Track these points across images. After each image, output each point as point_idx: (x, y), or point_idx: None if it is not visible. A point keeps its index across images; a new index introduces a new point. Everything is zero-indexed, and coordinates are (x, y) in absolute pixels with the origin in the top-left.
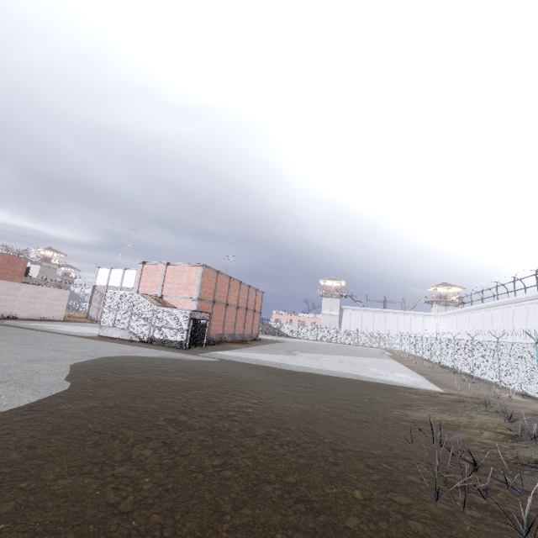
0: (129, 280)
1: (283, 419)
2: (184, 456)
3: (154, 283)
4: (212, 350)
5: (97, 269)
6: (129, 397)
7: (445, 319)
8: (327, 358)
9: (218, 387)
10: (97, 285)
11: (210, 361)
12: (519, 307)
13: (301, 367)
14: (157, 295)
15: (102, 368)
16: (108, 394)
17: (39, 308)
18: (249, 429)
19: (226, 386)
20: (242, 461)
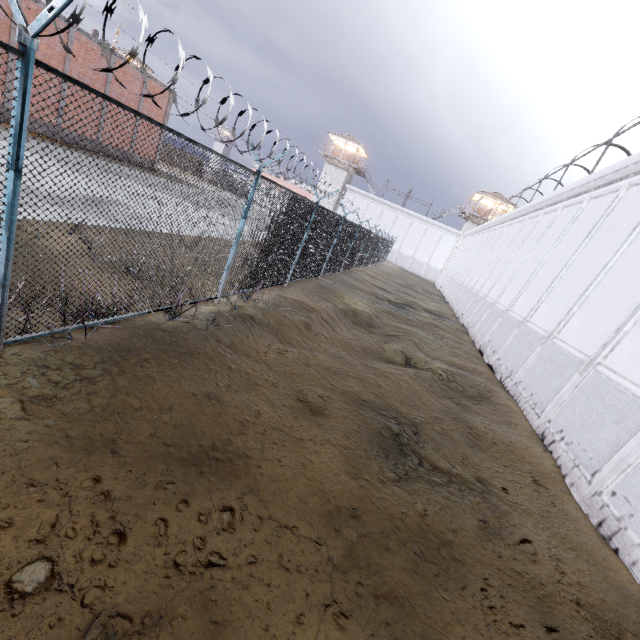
0: None
1: None
2: None
3: None
4: None
5: None
6: None
7: (464, 242)
8: (116, 183)
9: None
10: None
11: None
12: (519, 224)
13: None
14: None
15: None
16: None
17: None
18: None
19: None
20: None
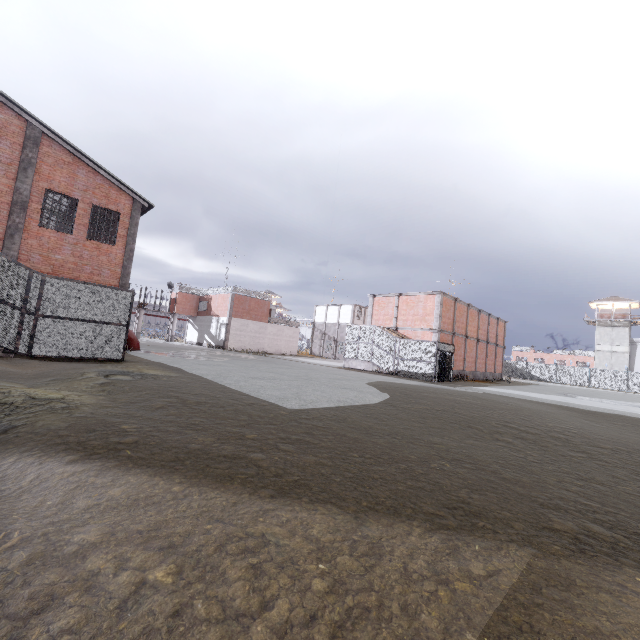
0: (345, 316)
1: (623, 443)
2: (544, 447)
3: (386, 316)
4: (464, 385)
5: (315, 307)
6: (445, 406)
7: None
8: (629, 404)
9: (516, 411)
10: (317, 322)
11: (477, 393)
12: None
13: (599, 408)
14: (392, 328)
15: (393, 387)
16: (426, 403)
17: (280, 344)
18: (589, 442)
19: (523, 411)
20: (606, 459)
